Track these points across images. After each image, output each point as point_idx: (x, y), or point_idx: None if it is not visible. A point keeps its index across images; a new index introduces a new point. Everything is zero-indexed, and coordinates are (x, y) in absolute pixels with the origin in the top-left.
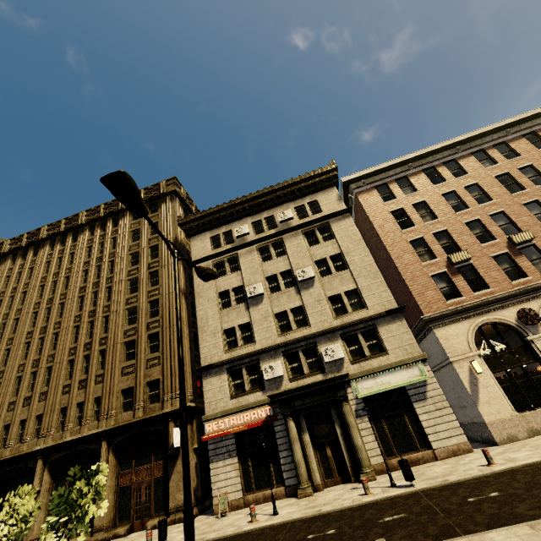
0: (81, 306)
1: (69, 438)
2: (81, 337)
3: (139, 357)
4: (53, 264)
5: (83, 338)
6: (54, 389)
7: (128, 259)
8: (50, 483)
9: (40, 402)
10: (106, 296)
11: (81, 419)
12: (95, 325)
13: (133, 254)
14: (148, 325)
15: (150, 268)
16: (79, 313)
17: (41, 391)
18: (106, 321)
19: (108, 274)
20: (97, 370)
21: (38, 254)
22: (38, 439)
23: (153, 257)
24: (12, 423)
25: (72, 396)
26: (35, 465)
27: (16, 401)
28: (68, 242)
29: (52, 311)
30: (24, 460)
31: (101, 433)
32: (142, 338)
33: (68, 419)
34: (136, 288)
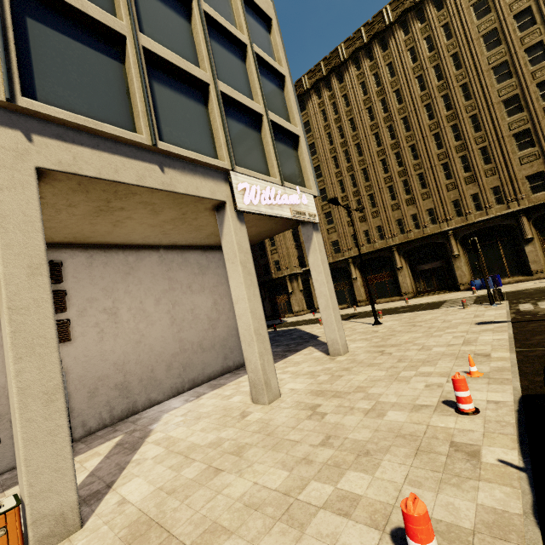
0: (429, 115)
1: (481, 218)
2: (448, 142)
3: (543, 143)
4: (371, 83)
5: (450, 142)
6: (435, 189)
7: (480, 43)
8: (462, 250)
9: (425, 201)
10: (461, 96)
11: (481, 206)
12: (462, 127)
13: (485, 34)
14: (544, 110)
15: (524, 43)
16: (431, 121)
17: (421, 193)
18: (472, 121)
19: (454, 71)
20: (482, 166)
21: (345, 79)
22: (439, 224)
23: (522, 28)
24: (404, 217)
25: (462, 191)
26: (444, 240)
27: (399, 203)
28: (378, 53)
29: (397, 127)
30: (430, 238)
31: (519, 211)
32: (542, 124)
33: (467, 207)
34: (505, 75)
